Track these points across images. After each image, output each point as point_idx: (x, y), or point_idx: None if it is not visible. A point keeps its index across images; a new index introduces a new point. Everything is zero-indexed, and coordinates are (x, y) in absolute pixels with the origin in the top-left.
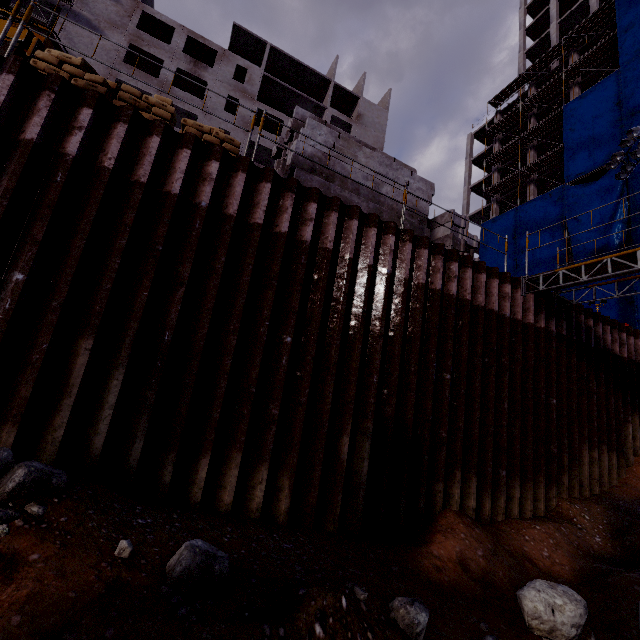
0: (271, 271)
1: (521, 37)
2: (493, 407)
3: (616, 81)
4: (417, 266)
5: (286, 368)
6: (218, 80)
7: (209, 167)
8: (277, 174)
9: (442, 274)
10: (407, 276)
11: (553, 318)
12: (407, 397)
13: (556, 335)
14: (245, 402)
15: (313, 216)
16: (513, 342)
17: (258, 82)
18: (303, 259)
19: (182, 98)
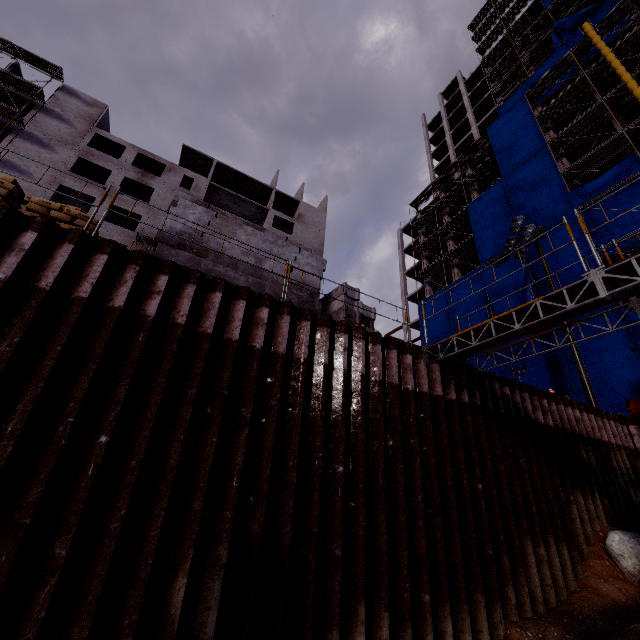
0: (91, 352)
1: (429, 159)
2: (403, 503)
3: (502, 187)
4: (298, 339)
5: (92, 481)
6: (165, 187)
7: (23, 237)
8: (120, 246)
9: (329, 347)
10: (284, 351)
11: (464, 388)
12: (283, 503)
13: (472, 407)
14: (7, 542)
15: (162, 289)
16: (422, 418)
17: (204, 189)
18: (141, 336)
19: (127, 201)
